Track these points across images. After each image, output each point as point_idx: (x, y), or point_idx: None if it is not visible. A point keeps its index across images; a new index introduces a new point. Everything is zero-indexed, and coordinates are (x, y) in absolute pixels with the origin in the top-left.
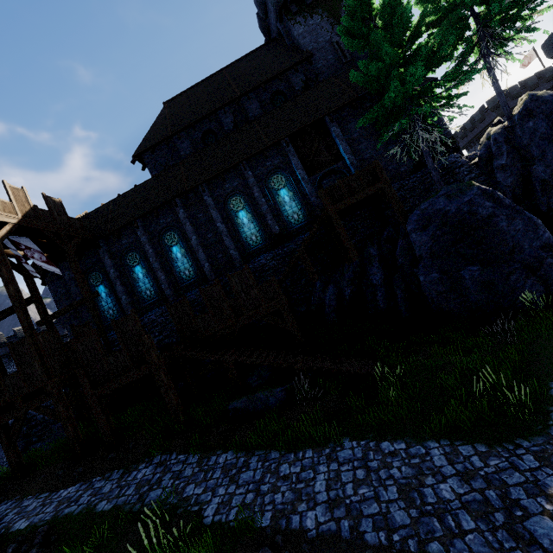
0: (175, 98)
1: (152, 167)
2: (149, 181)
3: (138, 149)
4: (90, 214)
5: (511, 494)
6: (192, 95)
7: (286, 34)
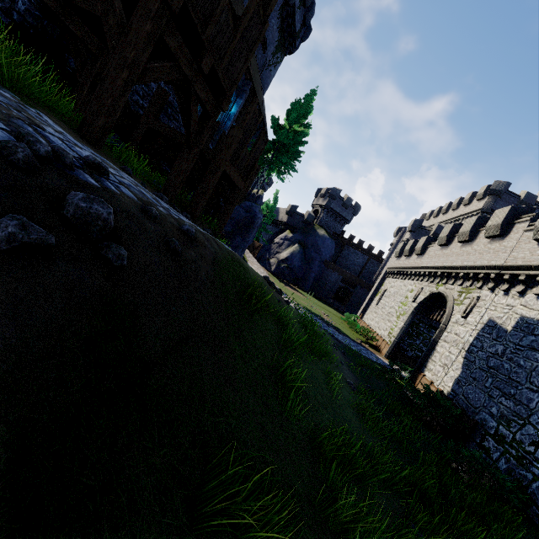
0: None
1: None
2: None
3: None
4: None
5: None
6: None
7: None
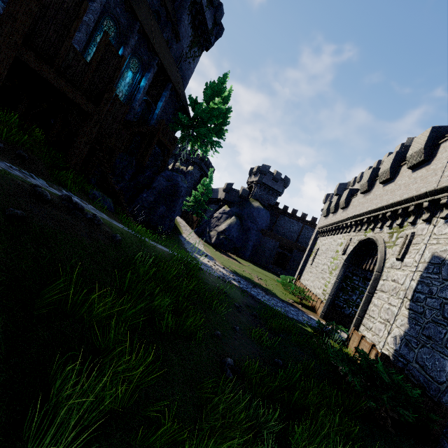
0: None
1: None
2: None
3: None
4: None
5: (208, 269)
6: None
7: (180, 3)
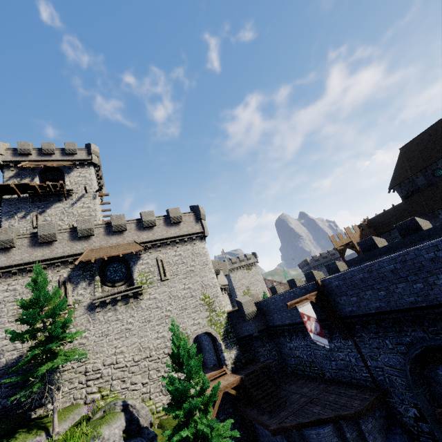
0: (407, 144)
1: (399, 192)
2: (400, 203)
3: (390, 185)
4: (370, 220)
5: None
6: (419, 143)
7: None
